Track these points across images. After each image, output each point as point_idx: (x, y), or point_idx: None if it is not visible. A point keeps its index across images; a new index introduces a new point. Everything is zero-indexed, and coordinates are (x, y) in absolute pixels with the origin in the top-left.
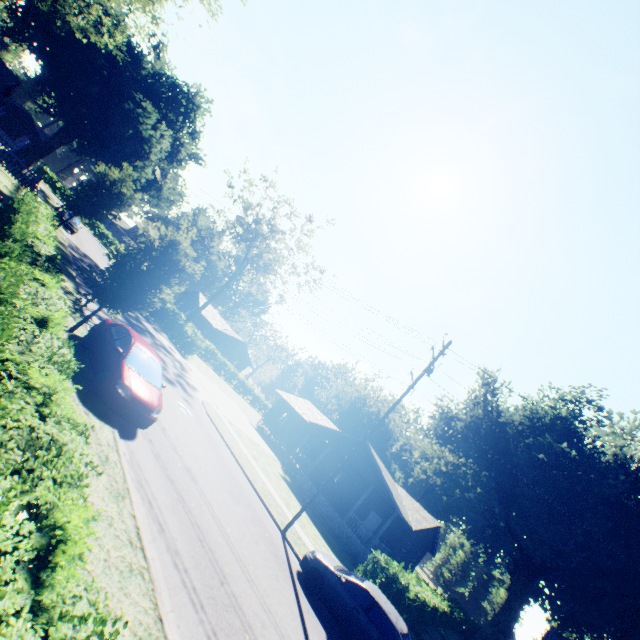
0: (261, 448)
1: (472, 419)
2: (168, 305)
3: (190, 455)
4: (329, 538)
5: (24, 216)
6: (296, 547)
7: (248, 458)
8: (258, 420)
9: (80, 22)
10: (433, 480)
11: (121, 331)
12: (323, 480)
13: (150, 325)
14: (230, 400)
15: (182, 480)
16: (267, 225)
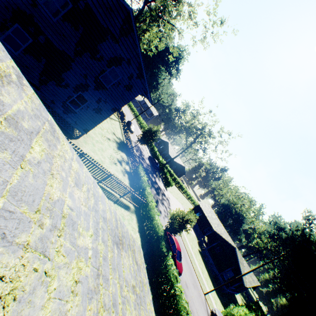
0: (191, 235)
1: (292, 235)
2: (160, 159)
3: (184, 272)
4: (213, 282)
5: (150, 201)
6: (208, 301)
7: (191, 253)
8: (186, 207)
9: (144, 46)
10: (261, 248)
11: (171, 239)
12: (212, 248)
13: (157, 178)
14: (179, 204)
15: (186, 290)
16: (208, 135)
